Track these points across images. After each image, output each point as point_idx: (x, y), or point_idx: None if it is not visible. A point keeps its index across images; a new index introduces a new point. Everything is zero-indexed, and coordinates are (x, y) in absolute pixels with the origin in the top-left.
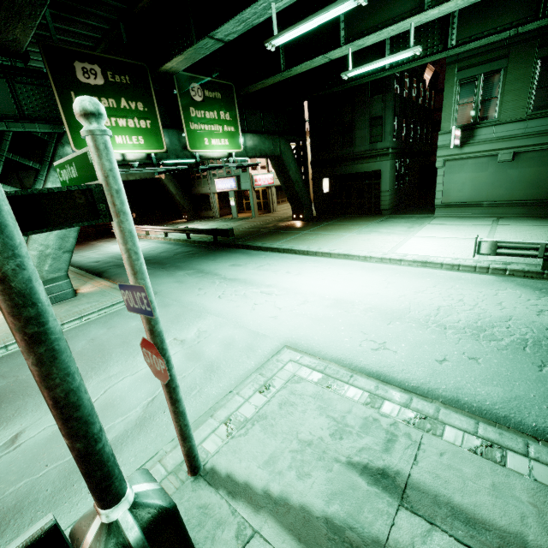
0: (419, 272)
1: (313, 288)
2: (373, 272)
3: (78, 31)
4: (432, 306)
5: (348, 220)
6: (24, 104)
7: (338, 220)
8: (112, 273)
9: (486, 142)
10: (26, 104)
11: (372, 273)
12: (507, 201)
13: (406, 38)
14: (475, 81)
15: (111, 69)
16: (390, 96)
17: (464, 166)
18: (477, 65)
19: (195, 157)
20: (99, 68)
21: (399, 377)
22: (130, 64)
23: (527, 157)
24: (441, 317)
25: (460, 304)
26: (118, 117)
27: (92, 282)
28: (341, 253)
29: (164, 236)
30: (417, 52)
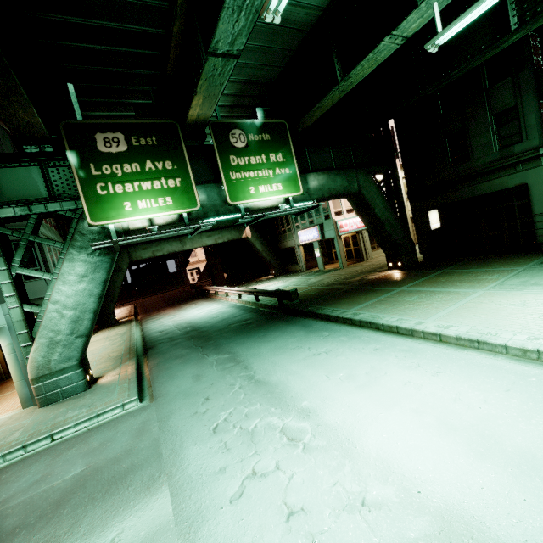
0: None
1: (389, 441)
2: None
3: (133, 114)
4: None
5: (477, 264)
6: (56, 185)
7: (458, 265)
8: (155, 350)
9: None
10: (57, 185)
11: None
12: None
13: None
14: None
15: (136, 134)
16: (526, 74)
17: None
18: None
19: (240, 210)
20: (123, 135)
21: None
22: (158, 124)
23: None
24: None
25: None
26: (142, 181)
27: (124, 364)
28: (462, 335)
29: (238, 298)
30: None
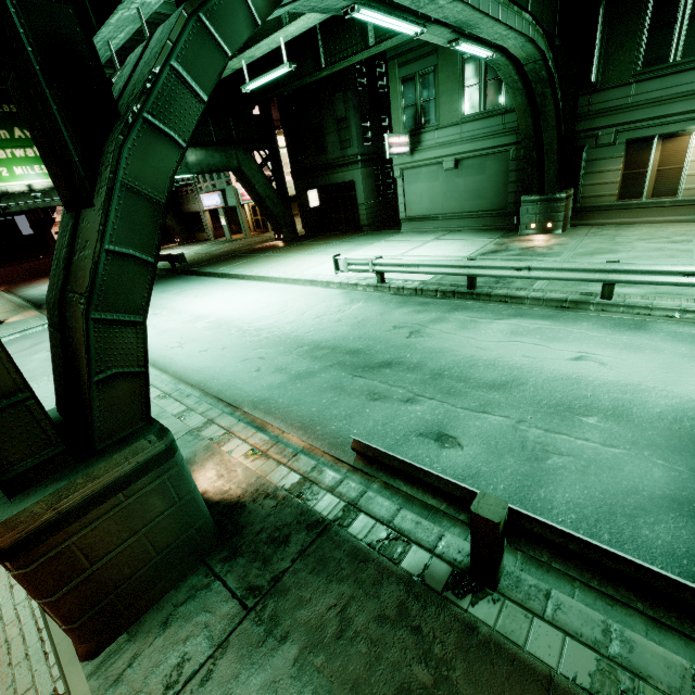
0: (295, 290)
1: (196, 308)
2: (261, 292)
3: None
4: (258, 316)
5: (323, 239)
6: None
7: (315, 239)
8: None
9: (432, 149)
10: None
11: (259, 293)
12: (458, 213)
13: (334, 33)
14: (414, 80)
15: None
16: (350, 94)
17: (419, 175)
18: (413, 61)
19: None
20: None
21: (162, 362)
22: None
23: (468, 164)
24: (250, 324)
25: (279, 314)
26: (14, 148)
27: (24, 313)
28: (260, 275)
29: None
30: (289, 69)
